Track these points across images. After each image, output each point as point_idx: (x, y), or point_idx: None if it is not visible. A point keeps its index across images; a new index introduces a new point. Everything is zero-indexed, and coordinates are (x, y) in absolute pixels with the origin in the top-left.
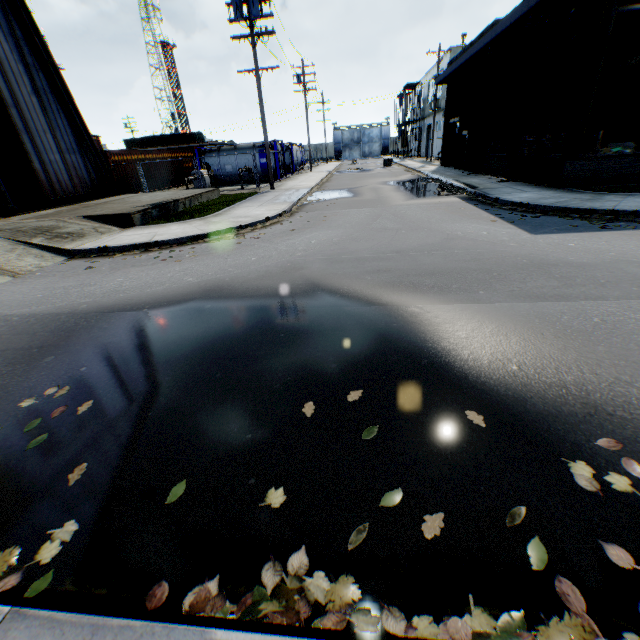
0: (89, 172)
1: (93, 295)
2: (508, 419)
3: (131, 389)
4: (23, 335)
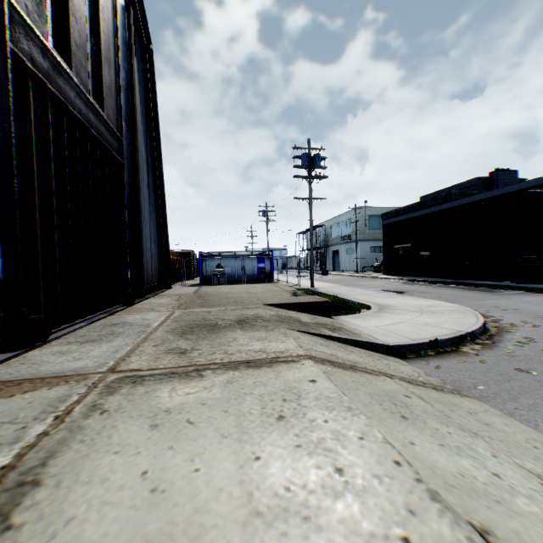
0: (158, 263)
1: None
2: None
3: None
4: None
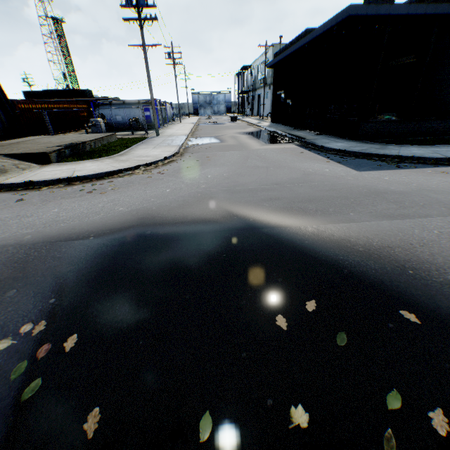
0: (0, 117)
1: (34, 226)
2: (431, 315)
3: (111, 318)
4: None
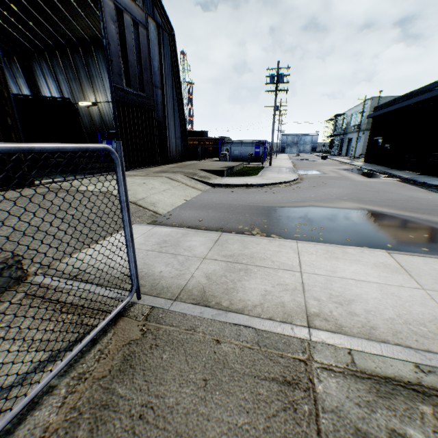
0: (181, 148)
1: (256, 201)
2: None
3: (331, 226)
4: (253, 210)
